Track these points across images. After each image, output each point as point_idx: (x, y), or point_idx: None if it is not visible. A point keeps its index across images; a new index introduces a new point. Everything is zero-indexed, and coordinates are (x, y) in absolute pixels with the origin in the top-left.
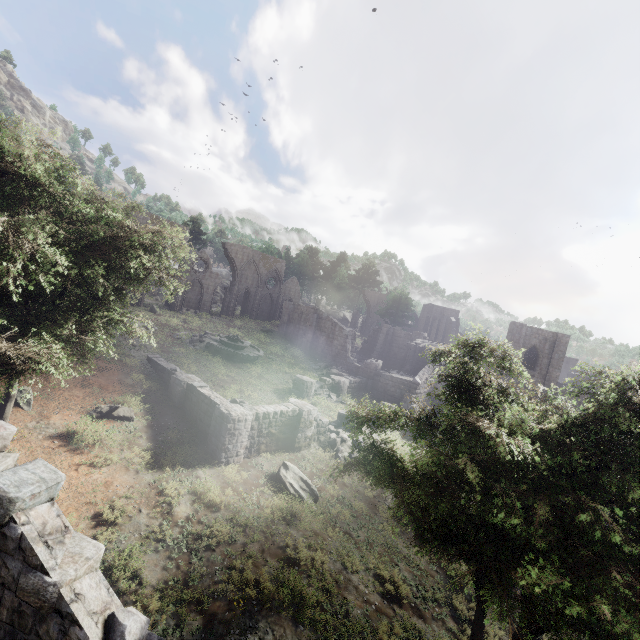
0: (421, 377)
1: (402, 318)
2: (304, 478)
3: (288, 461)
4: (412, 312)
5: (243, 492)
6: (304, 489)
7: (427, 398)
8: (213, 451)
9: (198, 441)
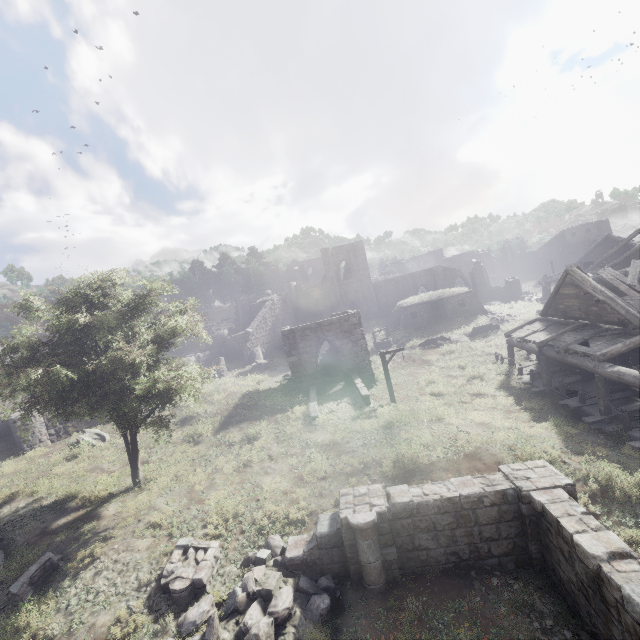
0: (253, 326)
1: (260, 287)
2: (97, 432)
3: (100, 430)
4: (265, 278)
5: (38, 459)
6: (96, 438)
7: (271, 339)
8: (20, 447)
9: (13, 448)
